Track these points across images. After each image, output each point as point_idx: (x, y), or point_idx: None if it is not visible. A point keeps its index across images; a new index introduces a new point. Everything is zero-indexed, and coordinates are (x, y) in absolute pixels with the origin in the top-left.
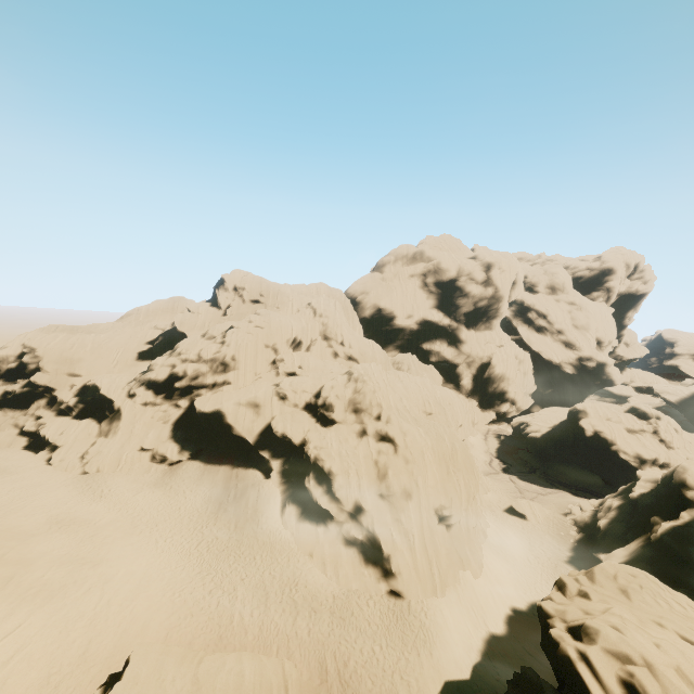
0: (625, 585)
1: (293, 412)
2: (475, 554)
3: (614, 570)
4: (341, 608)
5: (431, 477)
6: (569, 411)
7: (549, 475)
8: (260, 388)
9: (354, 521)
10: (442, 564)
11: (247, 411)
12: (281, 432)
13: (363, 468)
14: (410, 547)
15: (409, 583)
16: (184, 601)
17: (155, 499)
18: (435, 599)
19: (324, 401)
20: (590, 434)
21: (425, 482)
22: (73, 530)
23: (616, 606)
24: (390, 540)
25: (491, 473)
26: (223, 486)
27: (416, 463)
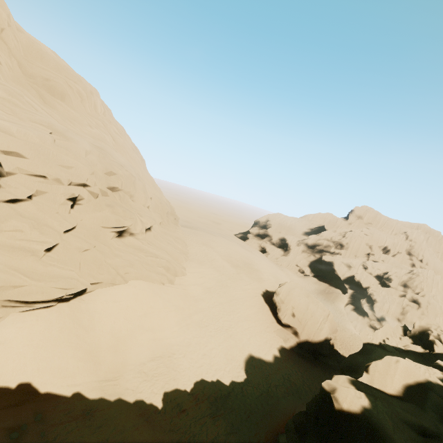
0: None
1: (368, 275)
2: None
3: None
4: (356, 337)
5: None
6: None
7: None
8: (355, 260)
9: (378, 321)
10: None
11: (345, 267)
12: (357, 279)
13: (394, 306)
14: None
15: None
16: None
17: (298, 279)
18: None
19: (388, 276)
20: None
21: None
22: (276, 271)
23: None
24: None
25: None
26: (323, 289)
27: (428, 317)
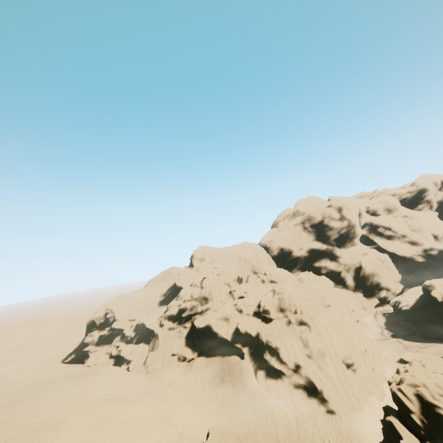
0: (424, 363)
1: (248, 318)
2: (376, 386)
3: (420, 358)
4: (301, 423)
5: (334, 341)
6: (422, 287)
7: (425, 334)
8: (227, 308)
9: (296, 374)
10: (356, 393)
11: (223, 322)
12: (244, 330)
13: (294, 342)
14: (332, 382)
15: (336, 404)
16: (218, 426)
17: (187, 380)
18: (355, 413)
19: (263, 309)
20: (441, 299)
21: (331, 344)
22: (155, 398)
23: (415, 369)
24: (320, 381)
25: (383, 339)
26: (220, 367)
27: (323, 334)
